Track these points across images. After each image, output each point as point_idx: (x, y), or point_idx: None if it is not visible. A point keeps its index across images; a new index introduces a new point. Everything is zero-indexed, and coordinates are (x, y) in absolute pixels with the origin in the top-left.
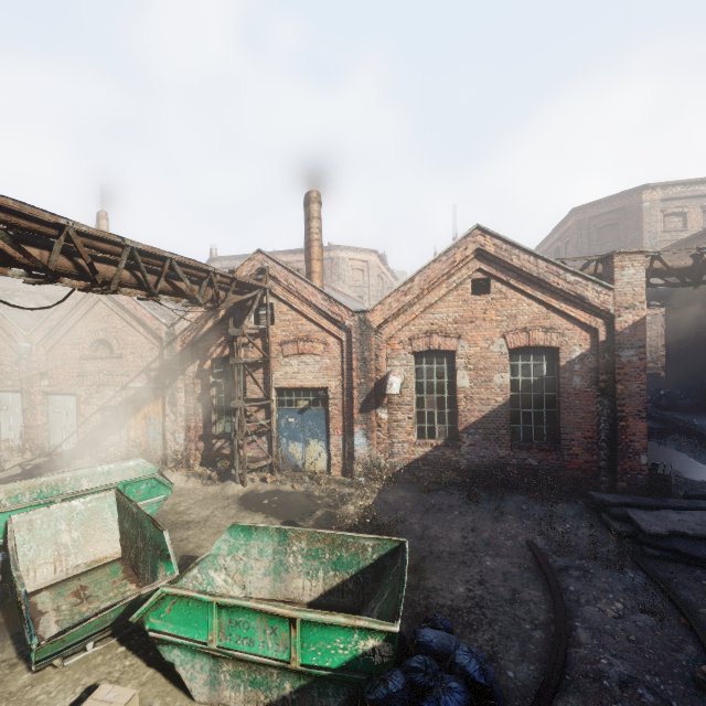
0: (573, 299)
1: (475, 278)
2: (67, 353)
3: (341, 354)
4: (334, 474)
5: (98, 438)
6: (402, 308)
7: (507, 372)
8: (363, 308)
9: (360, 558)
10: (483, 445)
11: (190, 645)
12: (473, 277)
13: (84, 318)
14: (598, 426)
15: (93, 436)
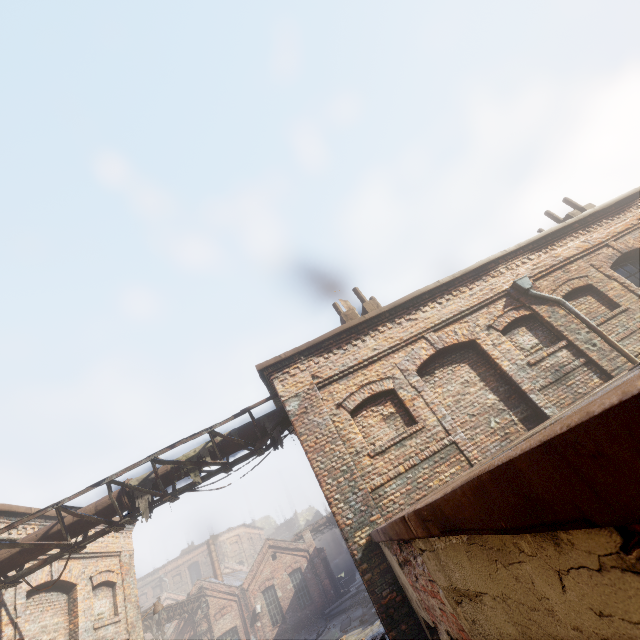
0: (298, 549)
1: (272, 554)
2: None
3: (238, 607)
4: None
5: None
6: (253, 577)
7: (290, 583)
8: (243, 575)
9: None
10: (293, 615)
11: None
12: (271, 554)
13: None
14: (319, 587)
15: None
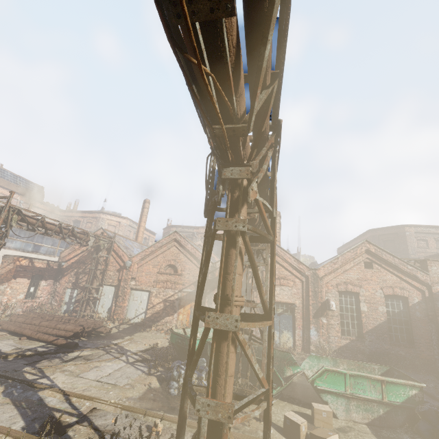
0: (411, 276)
1: (365, 261)
2: (150, 269)
3: (302, 288)
4: (297, 351)
5: (159, 317)
6: (332, 270)
7: (385, 306)
8: None
9: (372, 374)
10: (376, 341)
11: (337, 392)
12: (364, 260)
13: (163, 253)
14: (431, 337)
15: (156, 315)
